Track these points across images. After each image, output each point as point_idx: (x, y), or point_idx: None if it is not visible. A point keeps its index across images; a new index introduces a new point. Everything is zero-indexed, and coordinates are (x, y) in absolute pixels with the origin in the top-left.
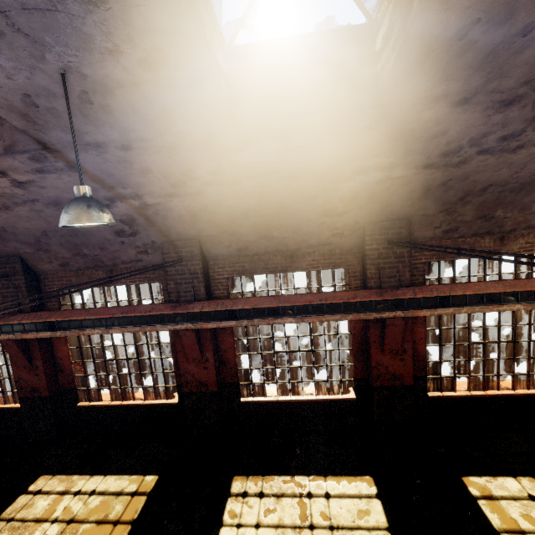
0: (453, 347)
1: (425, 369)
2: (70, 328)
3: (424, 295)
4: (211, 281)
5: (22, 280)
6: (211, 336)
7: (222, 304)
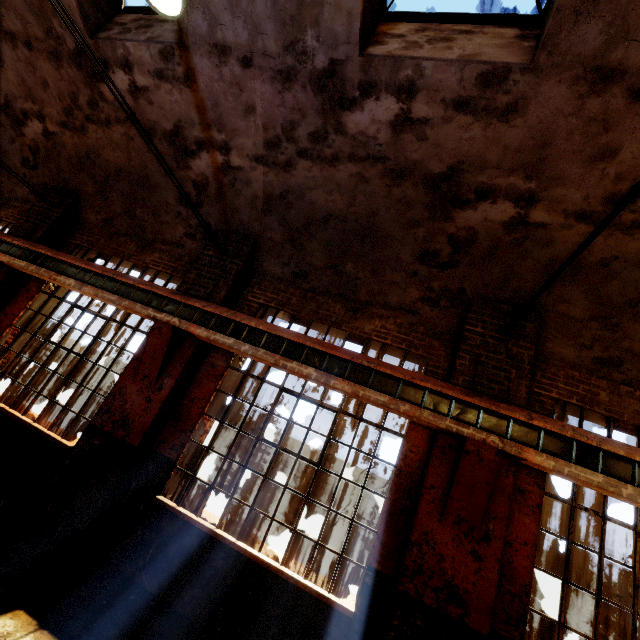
0: (595, 603)
1: (523, 627)
2: (50, 268)
3: (547, 425)
4: (240, 300)
5: (59, 214)
6: (190, 356)
7: (234, 313)
